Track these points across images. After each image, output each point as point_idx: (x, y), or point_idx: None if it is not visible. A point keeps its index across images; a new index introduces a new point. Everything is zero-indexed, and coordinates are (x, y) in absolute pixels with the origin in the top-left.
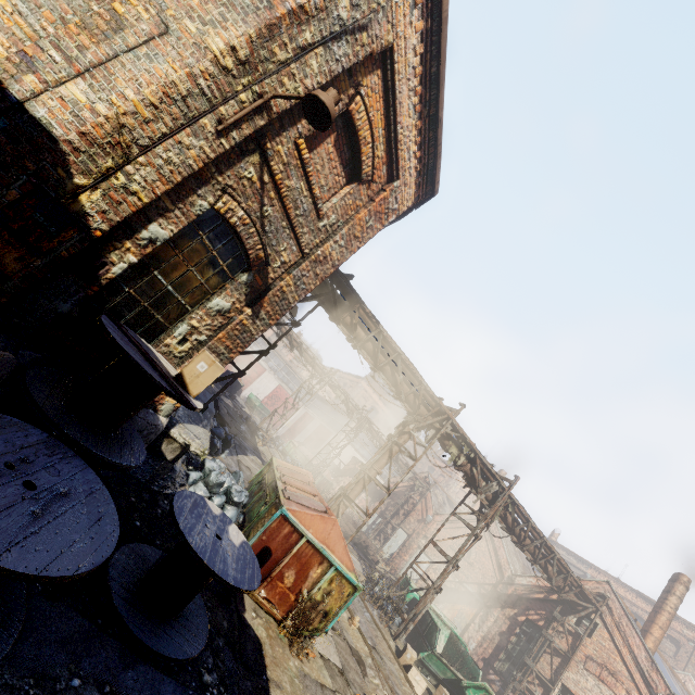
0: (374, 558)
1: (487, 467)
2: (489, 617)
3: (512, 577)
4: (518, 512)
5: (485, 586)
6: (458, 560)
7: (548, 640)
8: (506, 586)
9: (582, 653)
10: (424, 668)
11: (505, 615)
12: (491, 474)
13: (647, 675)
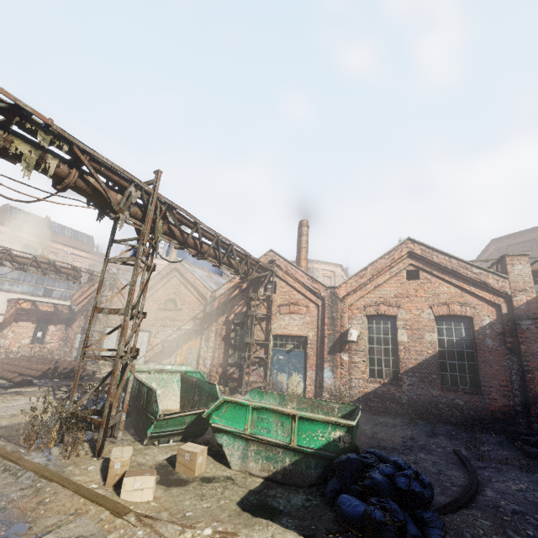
0: (88, 373)
1: (106, 166)
2: (210, 335)
3: (212, 295)
4: (181, 218)
5: (198, 316)
6: (142, 307)
7: (254, 315)
8: (212, 304)
9: (275, 306)
10: (160, 439)
11: (220, 324)
12: (119, 175)
13: (313, 288)
